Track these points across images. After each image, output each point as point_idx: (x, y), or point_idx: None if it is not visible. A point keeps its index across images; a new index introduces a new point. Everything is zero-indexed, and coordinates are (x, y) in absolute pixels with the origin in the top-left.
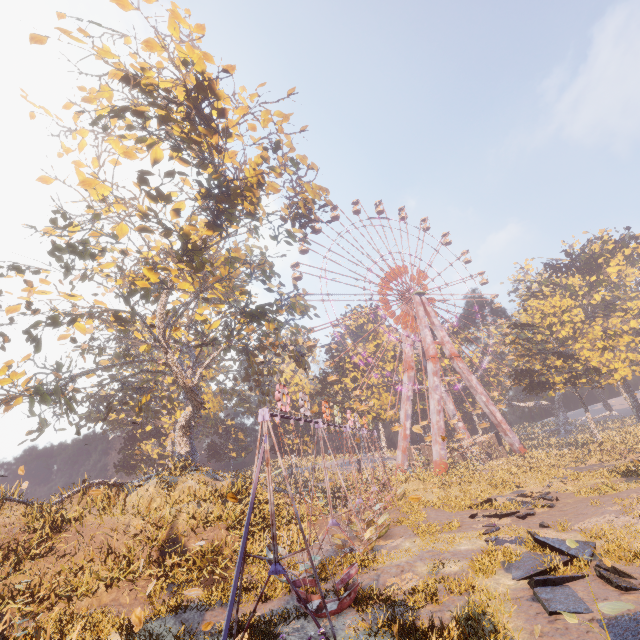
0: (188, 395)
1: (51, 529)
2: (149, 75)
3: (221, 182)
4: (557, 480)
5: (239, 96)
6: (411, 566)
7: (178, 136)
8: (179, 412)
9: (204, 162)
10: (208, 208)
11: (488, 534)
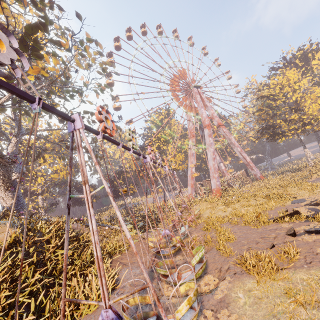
0: None
1: None
2: None
3: None
4: None
5: None
6: None
7: None
8: (39, 178)
9: None
10: None
11: None
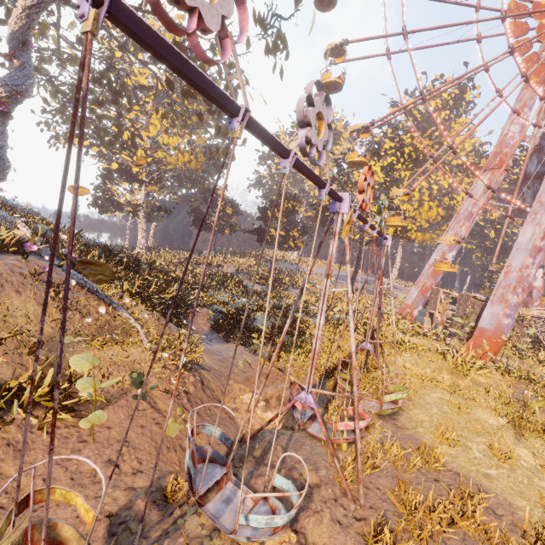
0: None
1: None
2: None
3: None
4: None
5: None
6: None
7: None
8: (140, 151)
9: None
10: None
11: None
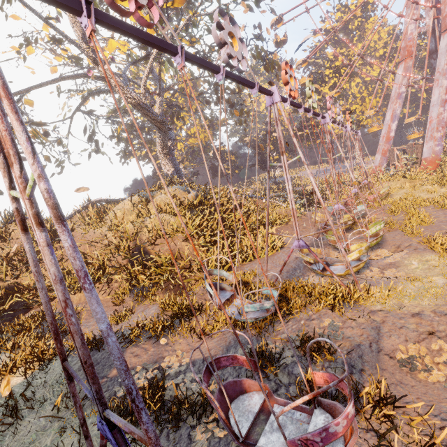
0: (141, 114)
1: (51, 240)
2: None
3: None
4: None
5: None
6: None
7: None
8: (179, 144)
9: None
10: None
11: None
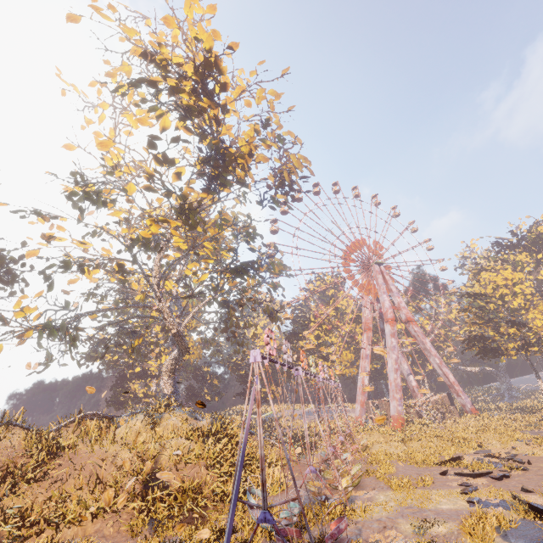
0: (176, 340)
1: (47, 455)
2: (164, 51)
3: (219, 148)
4: (521, 443)
5: (237, 78)
6: (393, 522)
7: (185, 105)
8: (164, 357)
9: (204, 133)
10: (204, 174)
11: (469, 494)
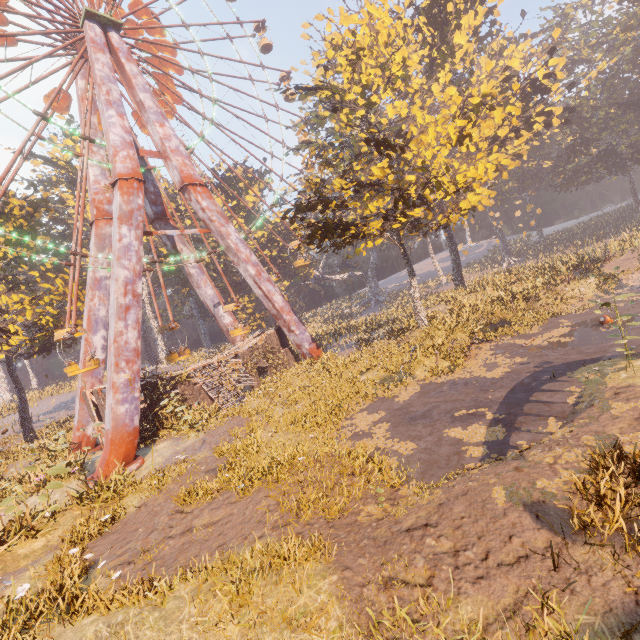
0: None
1: None
2: None
3: None
4: None
5: None
6: None
7: None
8: None
9: None
10: None
11: None
